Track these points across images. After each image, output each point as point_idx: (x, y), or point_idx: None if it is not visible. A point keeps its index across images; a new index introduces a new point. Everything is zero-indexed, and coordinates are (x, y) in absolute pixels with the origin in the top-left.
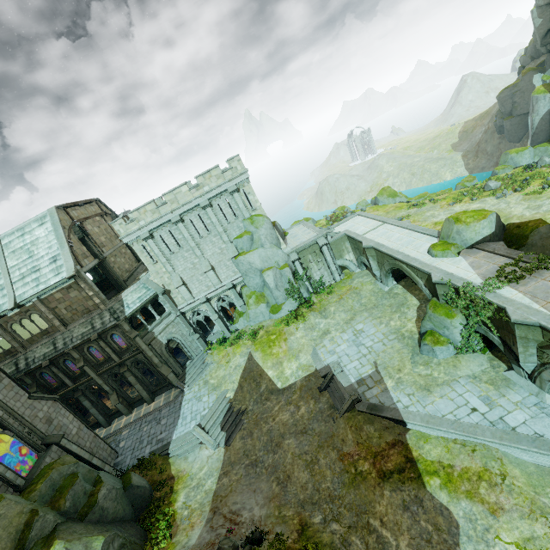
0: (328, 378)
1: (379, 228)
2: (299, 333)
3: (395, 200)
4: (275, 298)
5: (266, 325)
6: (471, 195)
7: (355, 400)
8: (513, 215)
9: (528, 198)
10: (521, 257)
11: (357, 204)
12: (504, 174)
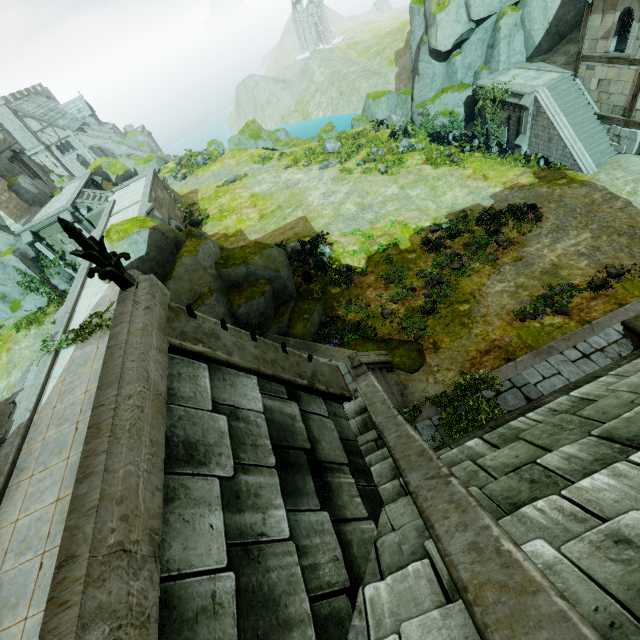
0: (14, 406)
1: (132, 207)
2: (25, 342)
3: (257, 144)
4: (7, 293)
5: (6, 325)
6: (308, 157)
7: (1, 439)
8: (306, 201)
9: (337, 178)
10: (110, 306)
11: (229, 139)
12: (358, 129)
